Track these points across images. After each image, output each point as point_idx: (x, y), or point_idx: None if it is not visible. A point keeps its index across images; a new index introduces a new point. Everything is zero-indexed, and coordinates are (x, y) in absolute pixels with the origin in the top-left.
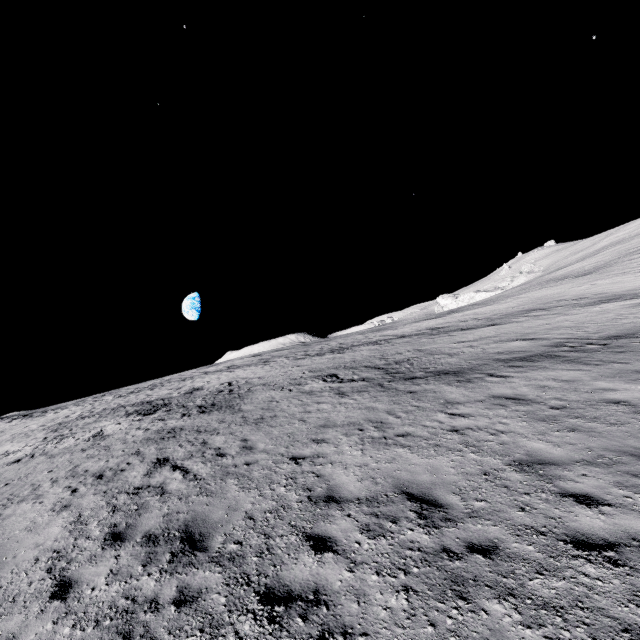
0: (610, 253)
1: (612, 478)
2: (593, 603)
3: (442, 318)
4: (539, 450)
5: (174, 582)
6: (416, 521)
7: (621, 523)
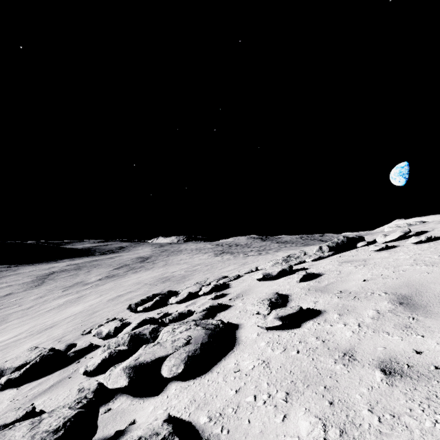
0: None
1: None
2: None
3: (201, 256)
4: None
5: None
6: None
7: None
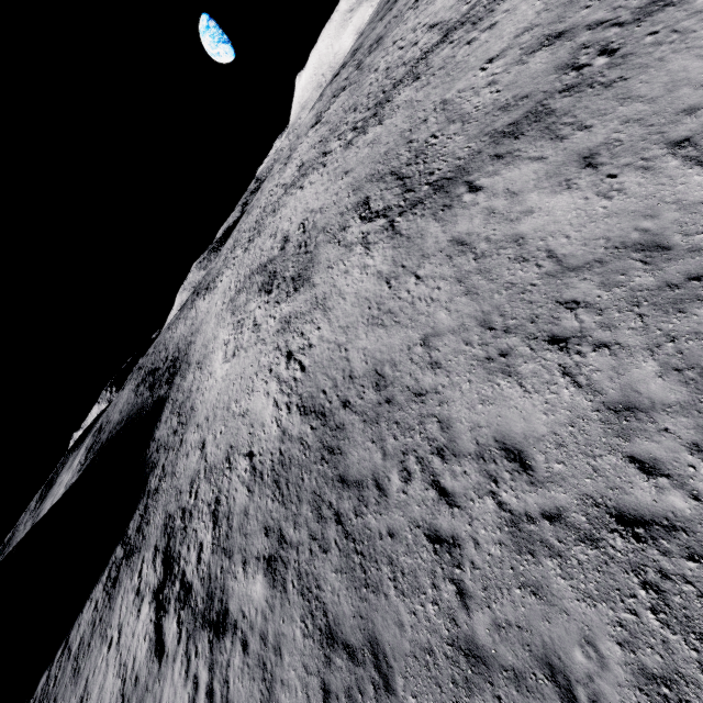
0: None
1: (454, 346)
2: (407, 420)
3: None
4: (440, 322)
5: (309, 426)
6: (375, 388)
7: (437, 380)
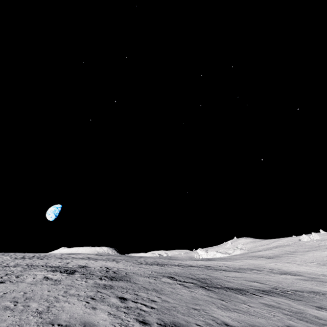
0: (278, 250)
1: None
2: None
3: (206, 261)
4: (293, 323)
5: None
6: None
7: None
